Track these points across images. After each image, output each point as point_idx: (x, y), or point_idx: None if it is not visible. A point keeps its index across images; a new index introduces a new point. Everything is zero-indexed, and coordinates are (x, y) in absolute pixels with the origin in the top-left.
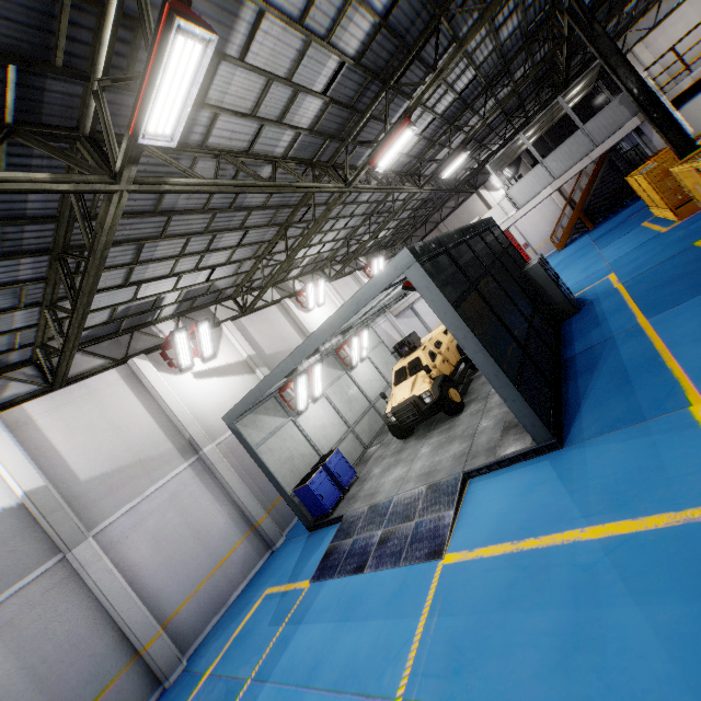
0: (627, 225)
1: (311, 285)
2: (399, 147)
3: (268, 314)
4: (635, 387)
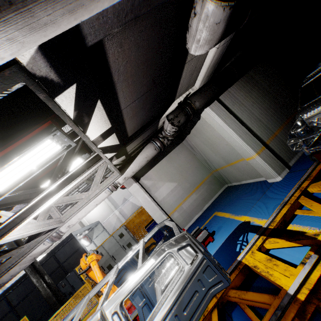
0: None
1: None
2: None
3: None
4: None
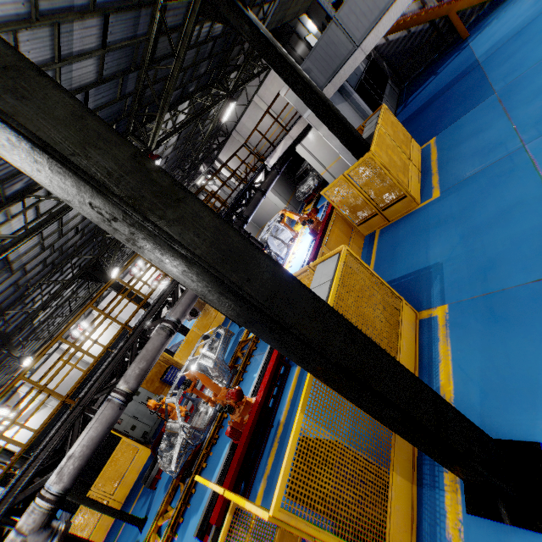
0: None
1: (75, 330)
2: (29, 360)
3: (51, 362)
4: None
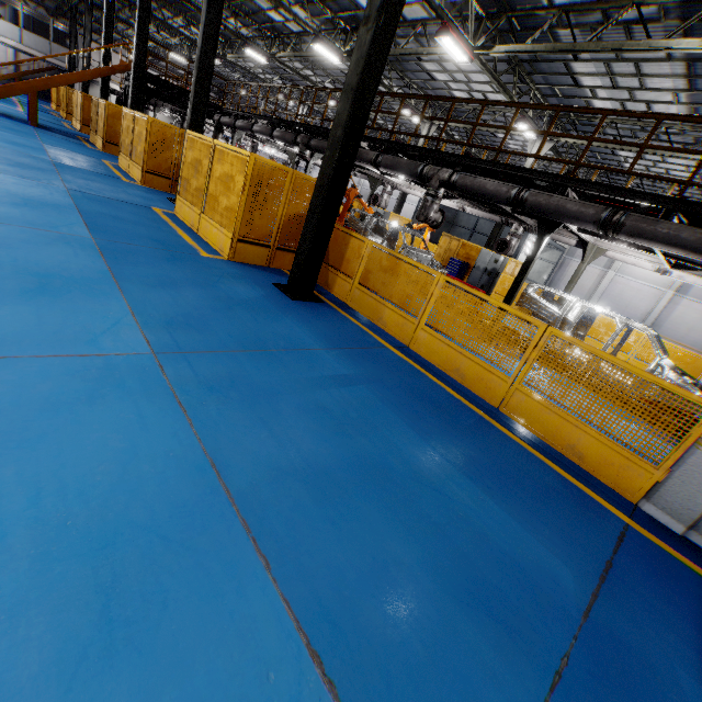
0: (39, 102)
1: None
2: None
3: None
4: (11, 103)
